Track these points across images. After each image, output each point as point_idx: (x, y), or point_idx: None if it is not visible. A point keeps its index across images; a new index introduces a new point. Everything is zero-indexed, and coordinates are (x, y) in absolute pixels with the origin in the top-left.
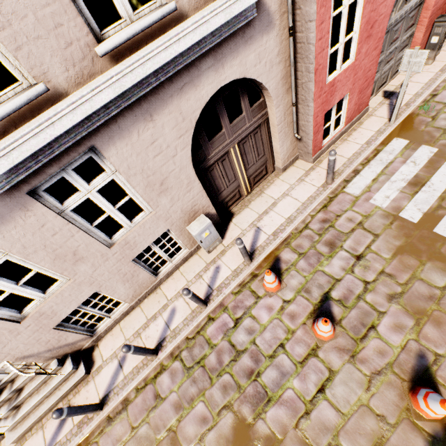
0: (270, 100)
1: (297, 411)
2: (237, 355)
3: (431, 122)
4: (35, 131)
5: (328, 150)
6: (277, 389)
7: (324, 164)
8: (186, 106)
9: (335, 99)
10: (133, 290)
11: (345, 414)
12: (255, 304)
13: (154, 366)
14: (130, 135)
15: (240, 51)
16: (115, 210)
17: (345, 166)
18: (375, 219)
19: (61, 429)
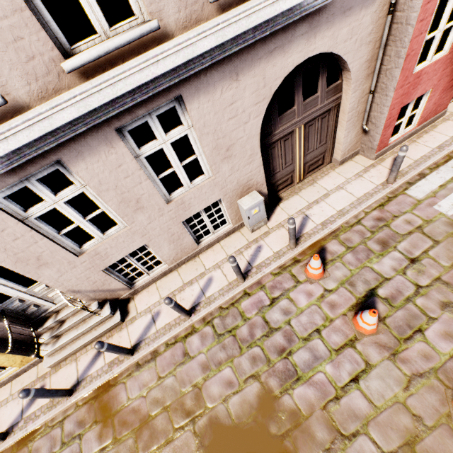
0: (348, 83)
1: (326, 394)
2: (270, 332)
3: None
4: (142, 66)
5: (393, 149)
6: (308, 371)
7: (386, 162)
8: (270, 72)
9: (416, 93)
10: (175, 253)
11: (378, 407)
12: (294, 288)
13: (186, 327)
14: (214, 91)
15: (335, 22)
16: (181, 166)
17: (410, 167)
18: (438, 225)
19: (93, 365)
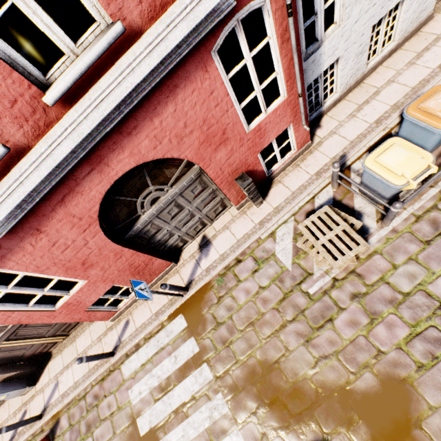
0: None
1: None
2: None
3: (214, 306)
4: None
5: (130, 307)
6: None
7: (120, 326)
8: None
9: (91, 300)
10: None
11: None
12: None
13: None
14: None
15: None
16: None
17: (130, 338)
18: (122, 415)
19: None
